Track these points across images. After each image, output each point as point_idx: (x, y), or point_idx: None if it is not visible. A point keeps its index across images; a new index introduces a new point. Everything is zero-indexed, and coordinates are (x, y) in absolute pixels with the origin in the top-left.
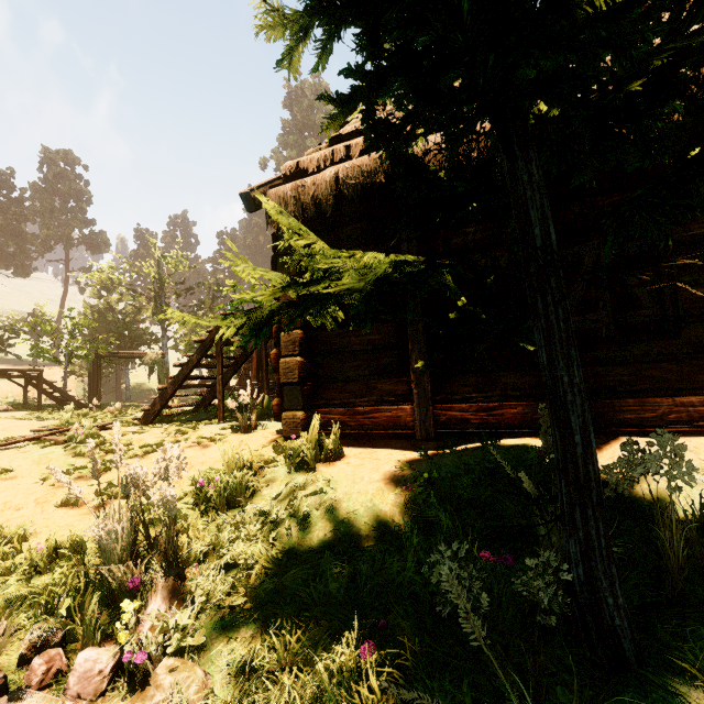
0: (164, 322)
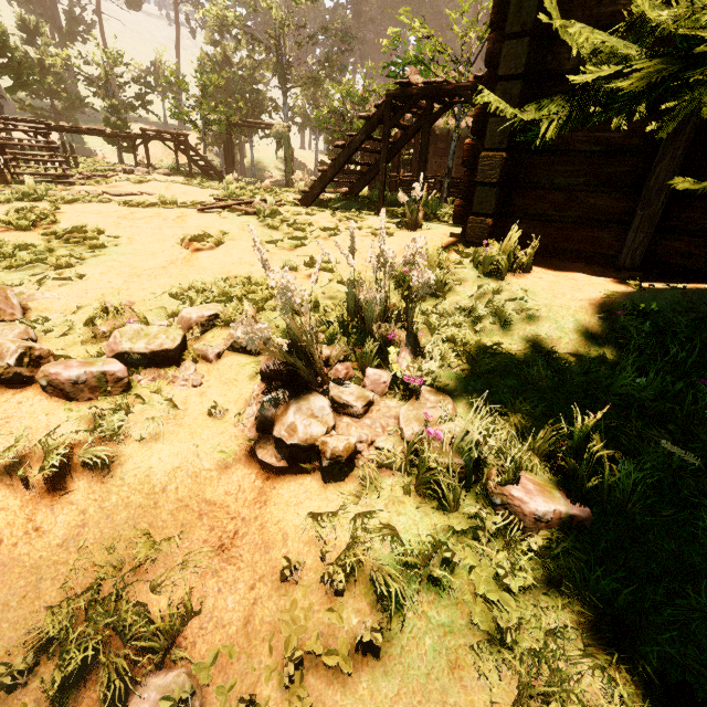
0: (284, 85)
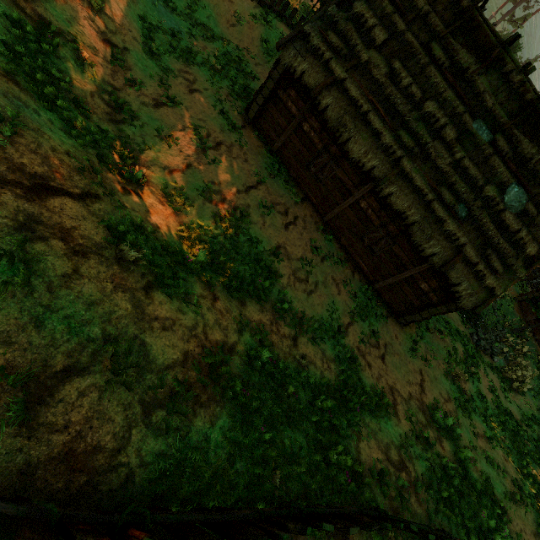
0: None
